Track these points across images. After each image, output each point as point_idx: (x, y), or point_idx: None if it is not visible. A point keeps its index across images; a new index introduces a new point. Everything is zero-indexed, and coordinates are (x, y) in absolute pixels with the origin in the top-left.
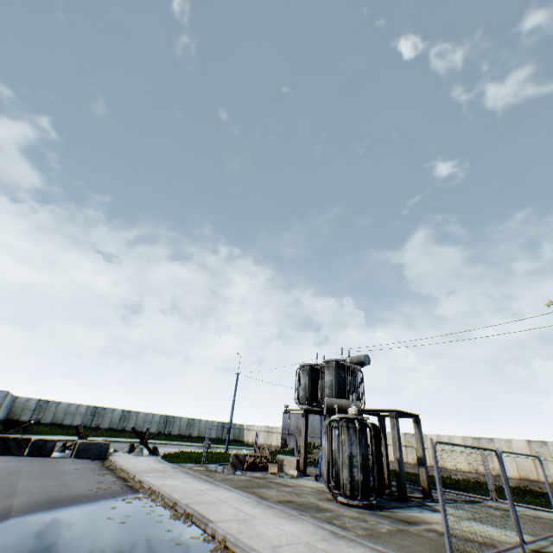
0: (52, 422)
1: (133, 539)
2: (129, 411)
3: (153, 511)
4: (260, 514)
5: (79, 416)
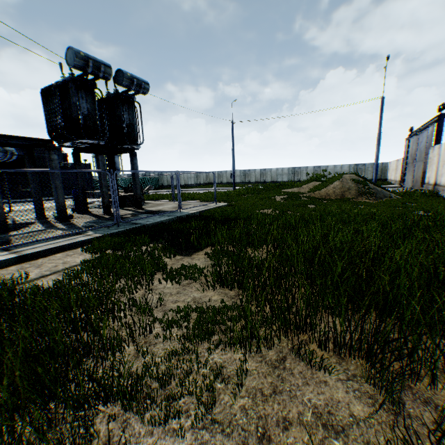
0: (226, 182)
1: None
2: (264, 170)
3: None
4: None
5: (237, 177)
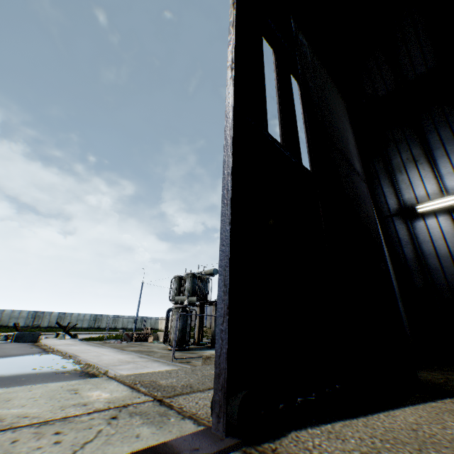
0: None
1: (35, 363)
2: (64, 313)
3: (53, 357)
4: (111, 354)
5: (22, 319)
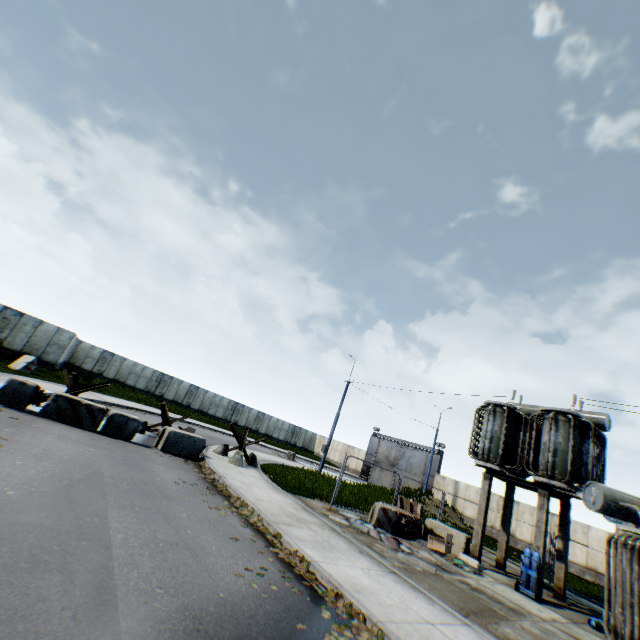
0: (114, 378)
1: None
2: (196, 388)
3: None
4: None
5: (144, 379)
